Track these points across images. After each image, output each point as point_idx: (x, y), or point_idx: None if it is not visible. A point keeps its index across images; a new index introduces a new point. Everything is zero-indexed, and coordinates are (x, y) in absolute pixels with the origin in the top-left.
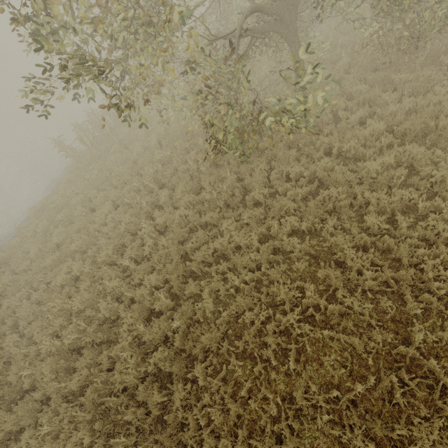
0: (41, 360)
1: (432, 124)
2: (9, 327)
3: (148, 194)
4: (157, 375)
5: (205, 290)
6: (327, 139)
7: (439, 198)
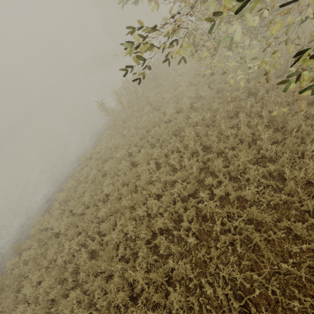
0: None
1: None
2: (70, 272)
3: (190, 155)
4: None
5: None
6: None
7: None
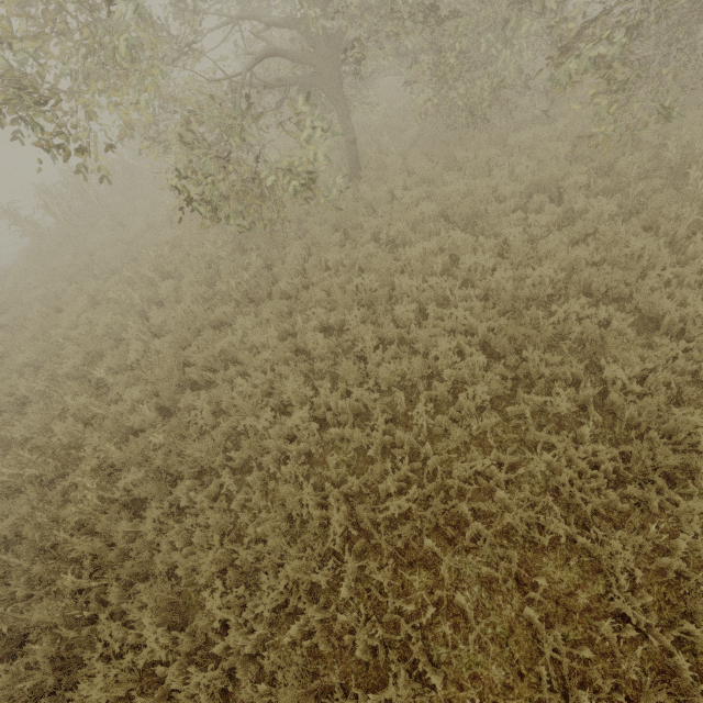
0: None
1: (482, 209)
2: None
3: (146, 287)
4: (130, 508)
5: (200, 395)
6: (376, 222)
7: (469, 286)
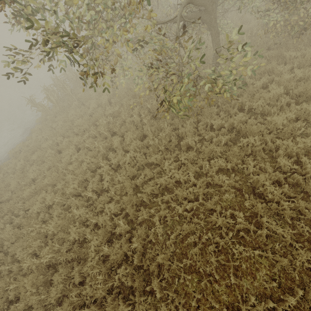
0: (23, 274)
1: None
2: None
3: (103, 139)
4: (120, 287)
5: (156, 218)
6: (239, 99)
7: None
